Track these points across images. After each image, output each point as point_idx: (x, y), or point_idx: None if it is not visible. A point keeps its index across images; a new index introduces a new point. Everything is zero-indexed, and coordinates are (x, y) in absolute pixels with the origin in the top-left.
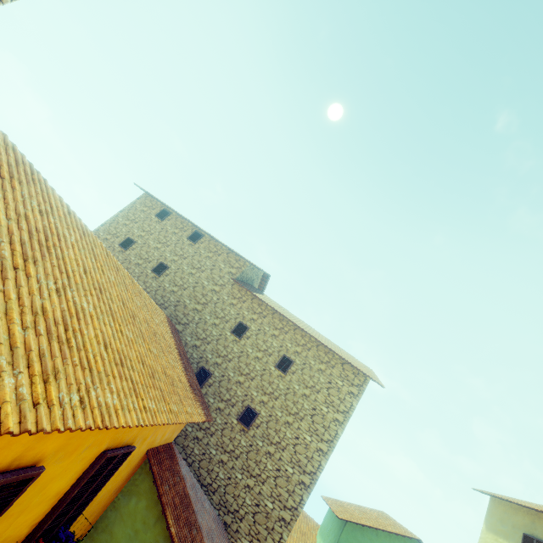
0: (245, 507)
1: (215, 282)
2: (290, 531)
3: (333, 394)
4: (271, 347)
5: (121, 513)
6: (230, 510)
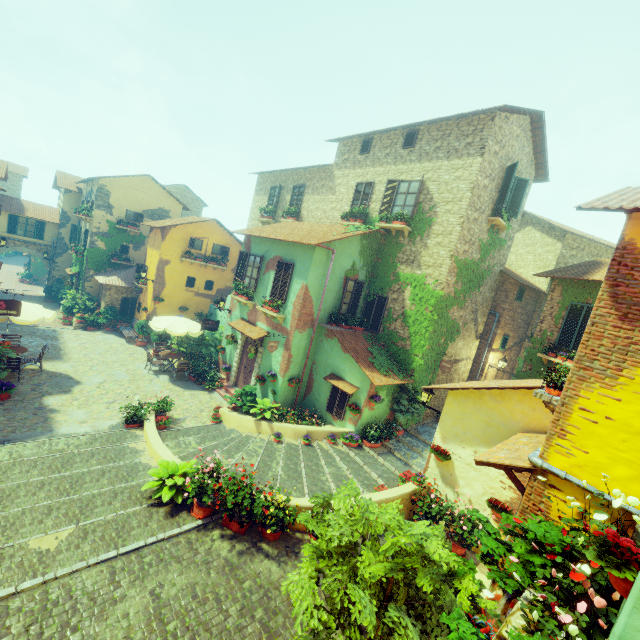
0: None
1: None
2: None
3: (13, 182)
4: None
5: None
6: None
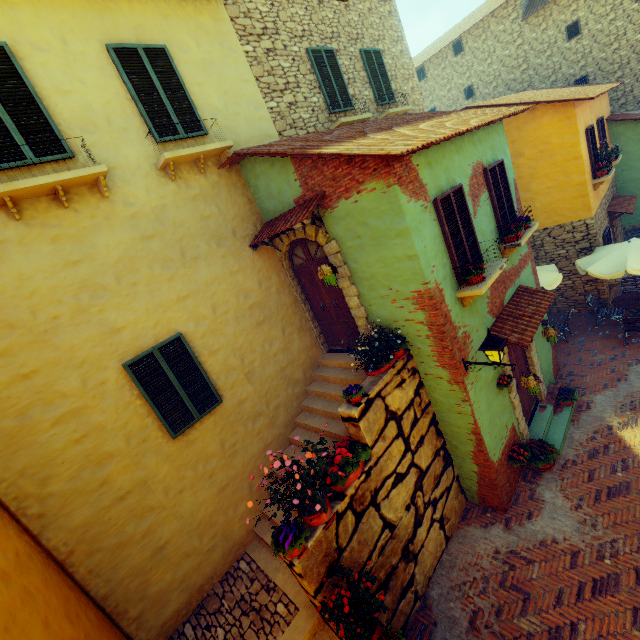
0: None
1: (511, 42)
2: None
3: None
4: None
5: (621, 146)
6: None
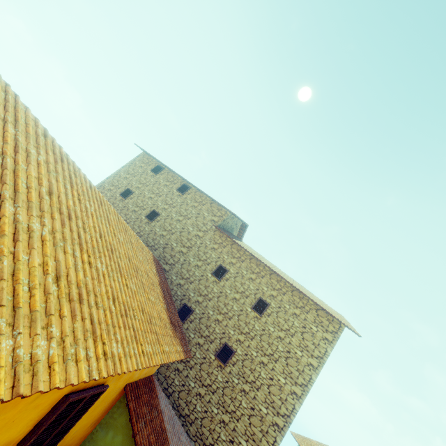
0: (220, 442)
1: (199, 228)
2: None
3: (308, 338)
4: (248, 289)
5: None
6: (205, 443)
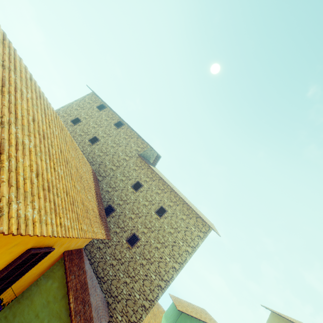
0: (122, 295)
1: (126, 154)
2: (147, 314)
3: (188, 235)
4: (155, 200)
5: (41, 289)
6: (112, 295)
